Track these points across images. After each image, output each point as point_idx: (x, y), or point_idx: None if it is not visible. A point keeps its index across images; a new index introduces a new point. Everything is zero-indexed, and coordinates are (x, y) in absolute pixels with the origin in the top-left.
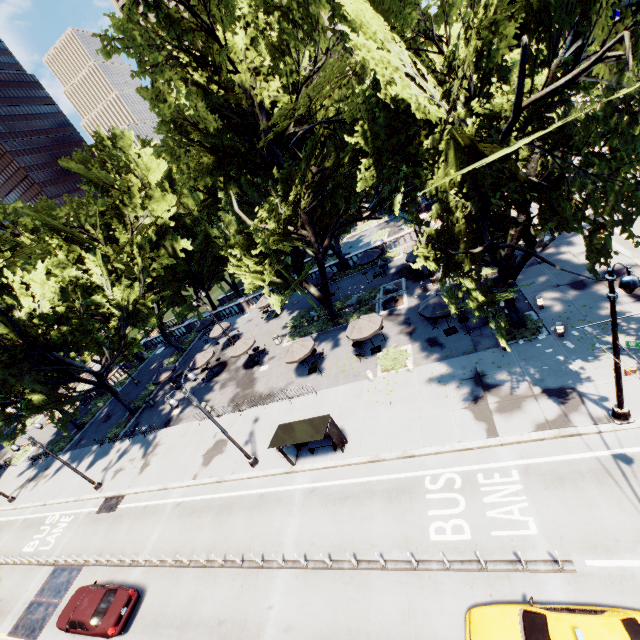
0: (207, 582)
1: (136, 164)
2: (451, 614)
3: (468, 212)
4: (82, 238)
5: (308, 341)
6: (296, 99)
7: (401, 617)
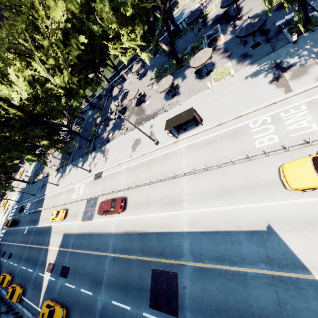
0: (152, 189)
1: None
2: (270, 171)
3: None
4: (23, 50)
5: (169, 77)
6: None
7: (245, 178)
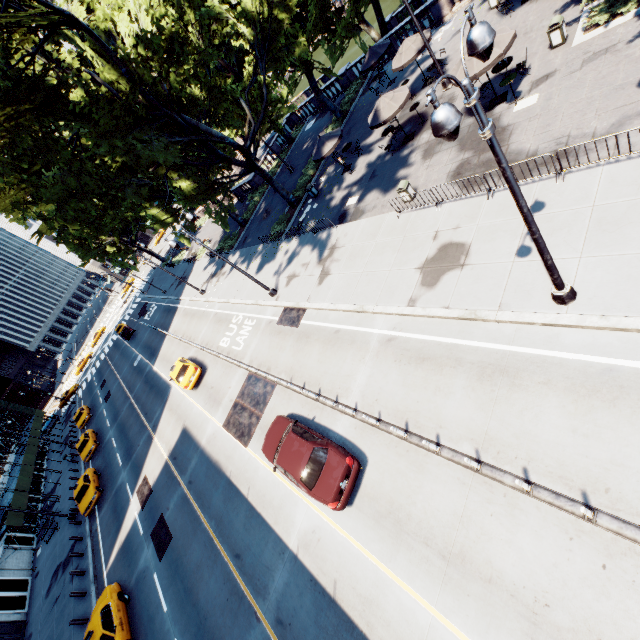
0: (489, 505)
1: None
2: None
3: None
4: None
5: None
6: None
7: None
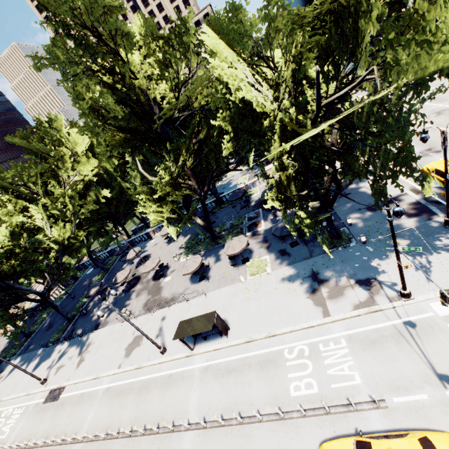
0: (132, 448)
1: (66, 139)
2: None
3: (296, 169)
4: (26, 194)
5: (197, 258)
6: (178, 95)
7: None
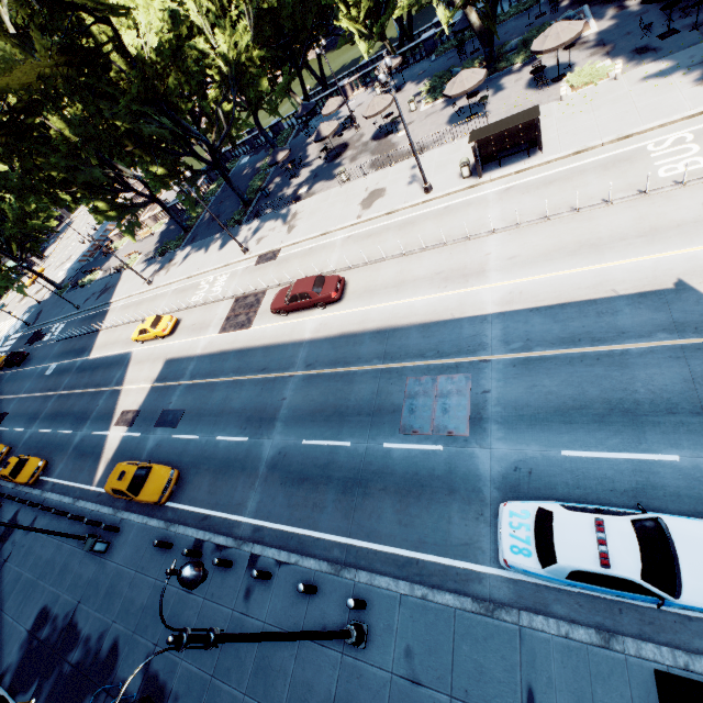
0: (411, 262)
1: None
2: (688, 207)
3: None
4: None
5: (479, 69)
6: None
7: (633, 222)
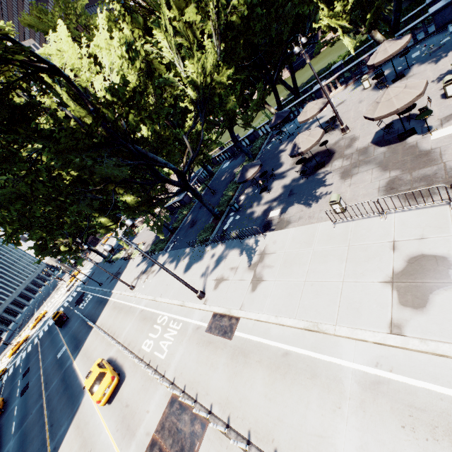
0: None
1: None
2: None
3: None
4: None
5: None
6: None
7: None
